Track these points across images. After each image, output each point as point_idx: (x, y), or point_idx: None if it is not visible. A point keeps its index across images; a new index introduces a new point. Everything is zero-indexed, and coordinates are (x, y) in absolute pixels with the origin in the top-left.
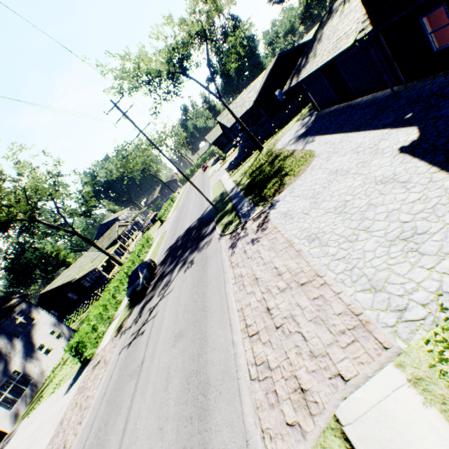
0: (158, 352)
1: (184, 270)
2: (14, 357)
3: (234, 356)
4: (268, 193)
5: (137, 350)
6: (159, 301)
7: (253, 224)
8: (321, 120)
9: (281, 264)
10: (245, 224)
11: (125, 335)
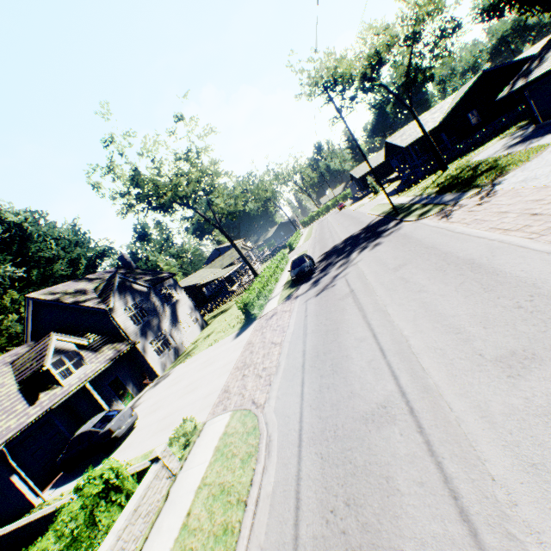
0: (372, 281)
1: (368, 250)
2: (164, 319)
3: (499, 242)
4: (482, 182)
5: (334, 292)
6: (342, 270)
7: (471, 199)
8: (547, 126)
9: (537, 197)
10: (456, 204)
11: (302, 296)
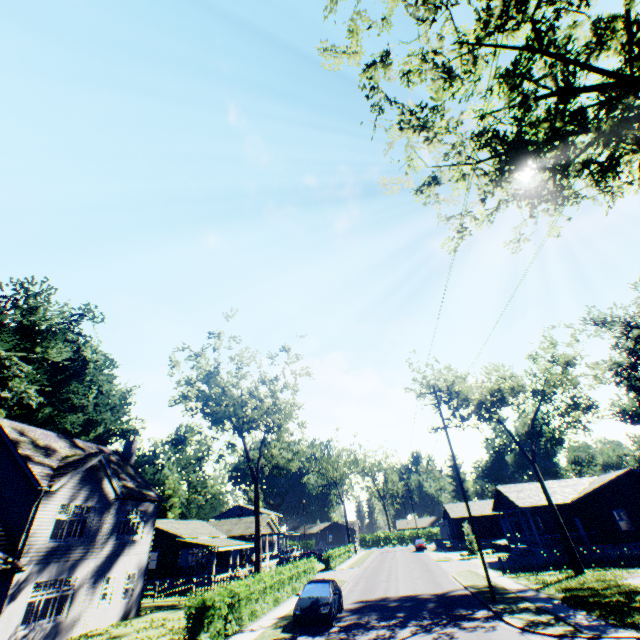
0: None
1: (430, 636)
2: (93, 557)
3: None
4: None
5: None
6: None
7: None
8: None
9: None
10: (596, 637)
11: None
